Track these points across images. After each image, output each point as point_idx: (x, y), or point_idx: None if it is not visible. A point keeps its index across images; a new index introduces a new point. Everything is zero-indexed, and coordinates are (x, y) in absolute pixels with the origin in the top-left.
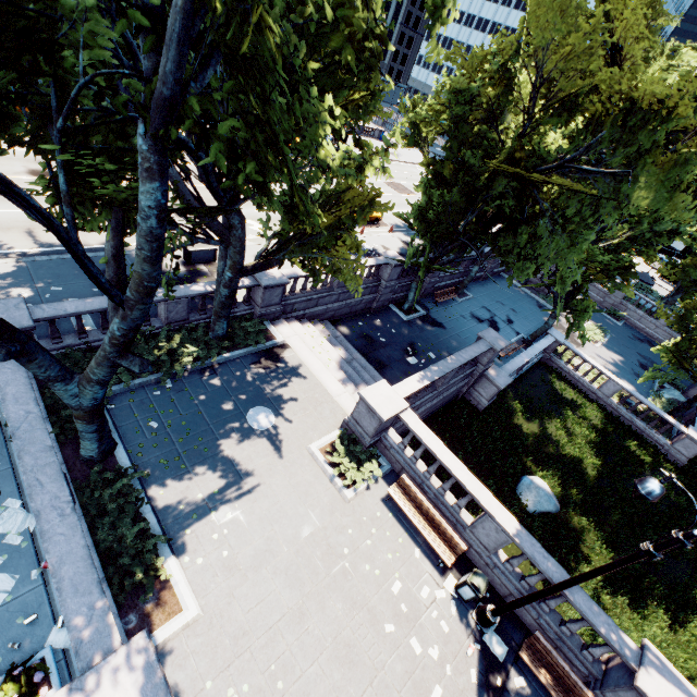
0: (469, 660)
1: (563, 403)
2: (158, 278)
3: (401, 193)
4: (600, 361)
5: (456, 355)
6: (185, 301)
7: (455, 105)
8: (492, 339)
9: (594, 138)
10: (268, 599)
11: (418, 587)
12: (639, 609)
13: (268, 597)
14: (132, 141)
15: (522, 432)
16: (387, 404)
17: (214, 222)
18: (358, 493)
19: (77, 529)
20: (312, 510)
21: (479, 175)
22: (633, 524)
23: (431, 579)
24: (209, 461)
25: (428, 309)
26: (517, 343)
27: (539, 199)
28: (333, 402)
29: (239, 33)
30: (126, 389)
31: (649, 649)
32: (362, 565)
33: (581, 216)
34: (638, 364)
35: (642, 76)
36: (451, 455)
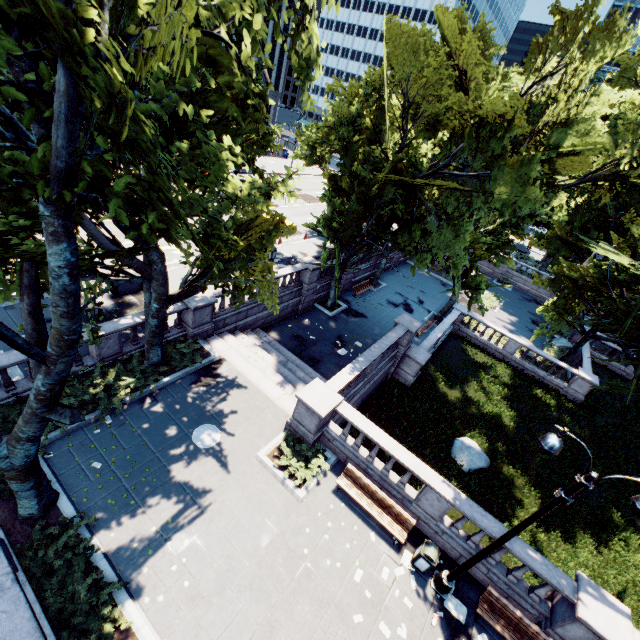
0: (435, 630)
1: (477, 366)
2: (78, 329)
3: (310, 202)
4: (500, 323)
5: (379, 343)
6: (116, 335)
7: (341, 129)
8: (407, 322)
9: (456, 149)
10: (236, 620)
11: (378, 570)
12: (570, 539)
13: (236, 618)
14: (35, 204)
15: (447, 400)
16: (323, 401)
17: (133, 261)
18: (310, 491)
19: (20, 602)
20: (268, 517)
21: (371, 186)
22: (551, 462)
23: (389, 559)
24: (159, 490)
25: (349, 303)
26: (430, 320)
27: (424, 201)
28: (275, 406)
29: (119, 118)
30: (64, 434)
31: (582, 579)
32: (323, 562)
33: (458, 211)
34: (530, 321)
35: (486, 93)
36: (388, 437)
